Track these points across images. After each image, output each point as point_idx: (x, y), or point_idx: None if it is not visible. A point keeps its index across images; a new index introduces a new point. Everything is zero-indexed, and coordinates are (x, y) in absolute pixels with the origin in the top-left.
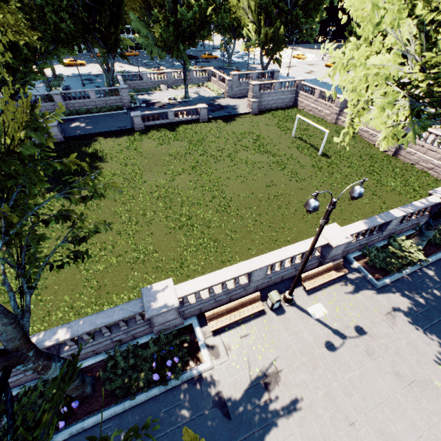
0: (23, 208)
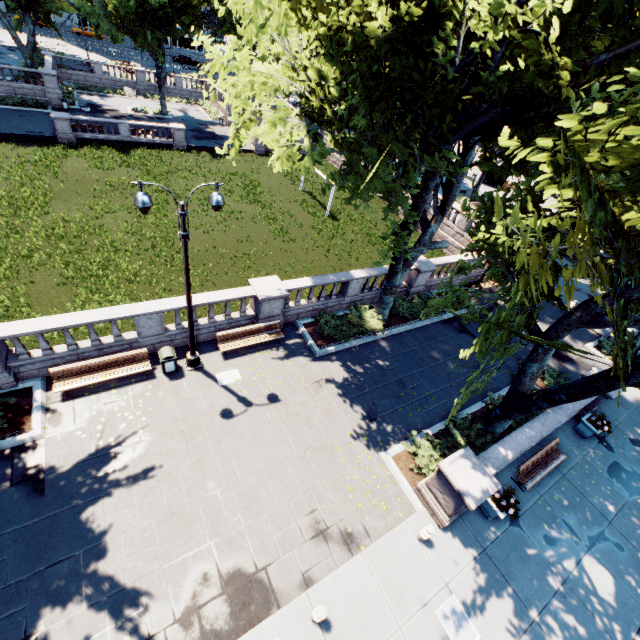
0: None
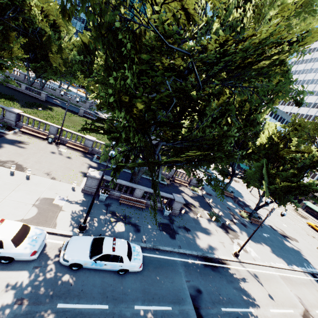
0: (2, 61)
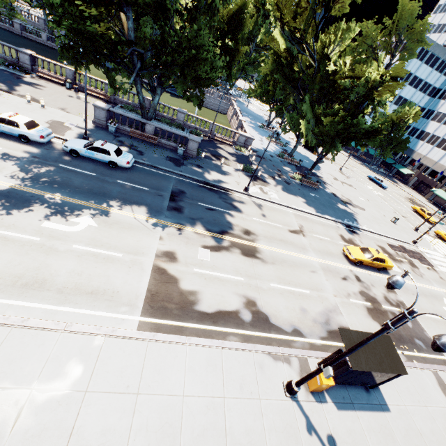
0: None
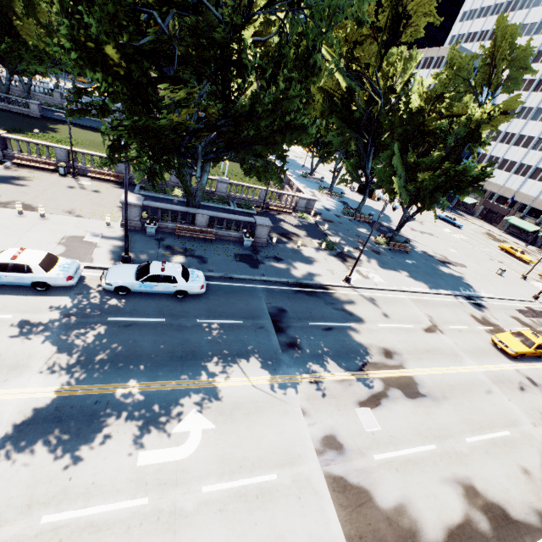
0: None
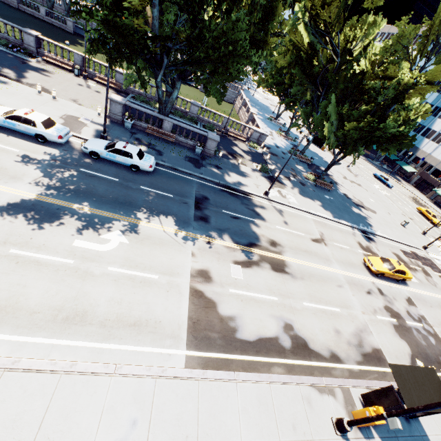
0: None
